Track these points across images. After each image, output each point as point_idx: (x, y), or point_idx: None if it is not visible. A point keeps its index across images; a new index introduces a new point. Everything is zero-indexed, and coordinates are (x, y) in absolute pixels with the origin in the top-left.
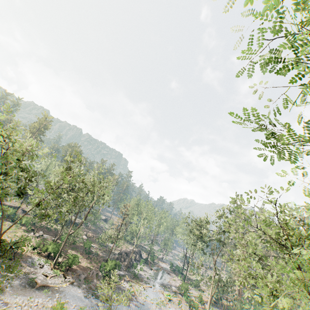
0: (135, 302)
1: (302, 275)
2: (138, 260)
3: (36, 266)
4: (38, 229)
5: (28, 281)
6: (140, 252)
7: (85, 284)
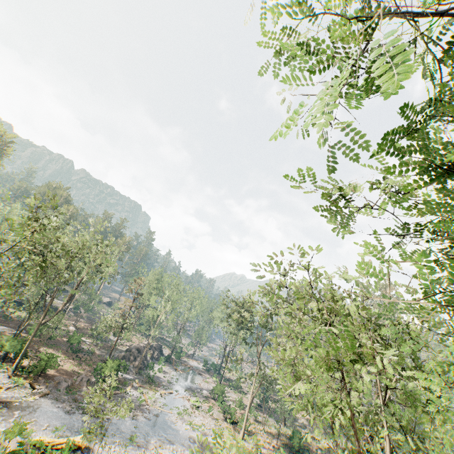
0: (146, 414)
1: (336, 355)
2: (157, 359)
3: None
4: None
5: None
6: (160, 347)
7: (68, 395)
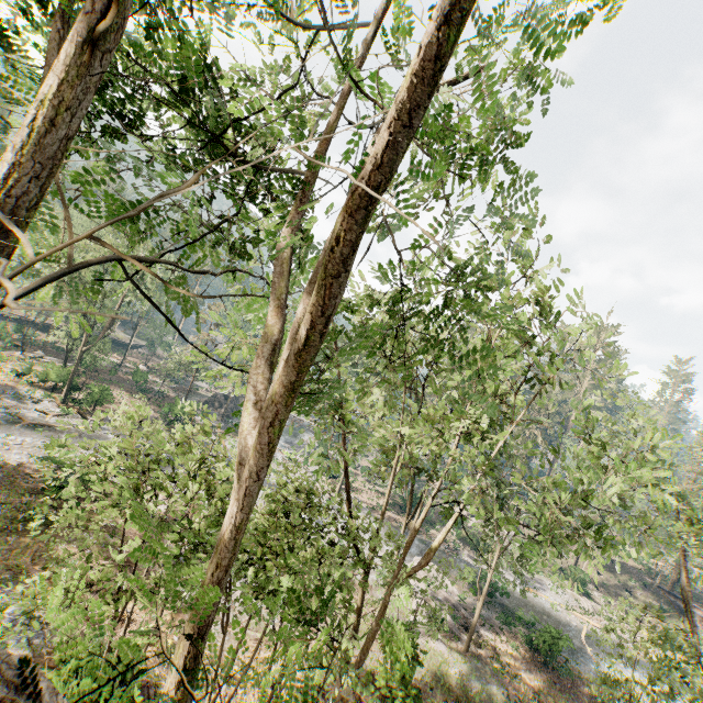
0: None
1: None
2: None
3: (26, 400)
4: (33, 347)
5: (5, 416)
6: None
7: None
